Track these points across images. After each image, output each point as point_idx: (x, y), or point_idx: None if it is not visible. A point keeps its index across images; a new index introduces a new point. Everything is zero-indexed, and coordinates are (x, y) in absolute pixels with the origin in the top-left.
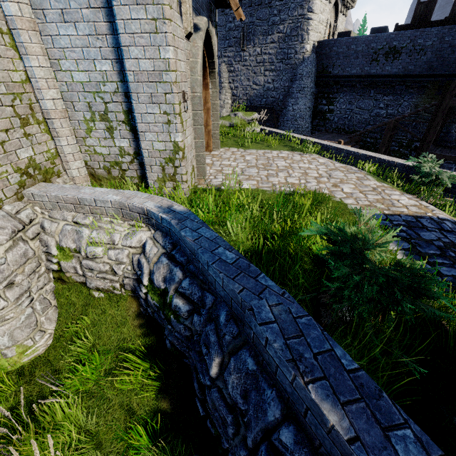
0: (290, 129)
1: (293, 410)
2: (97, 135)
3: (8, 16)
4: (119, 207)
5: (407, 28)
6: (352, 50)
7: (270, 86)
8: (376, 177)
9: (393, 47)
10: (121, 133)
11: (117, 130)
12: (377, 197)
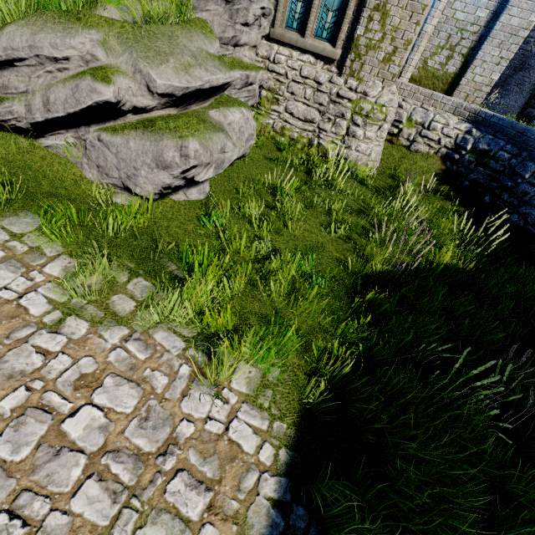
0: None
1: None
2: (436, 59)
3: None
4: (455, 106)
5: None
6: None
7: None
8: None
9: None
10: (454, 62)
11: (453, 60)
12: None
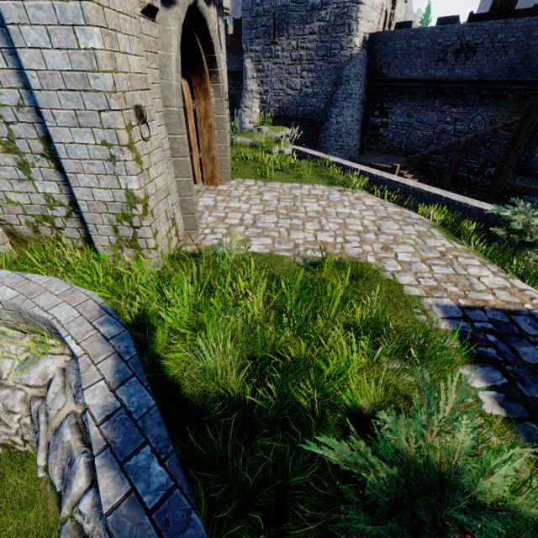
0: (333, 147)
1: None
2: (5, 175)
3: None
4: (15, 310)
5: (484, 18)
6: (413, 46)
7: (308, 91)
8: (444, 232)
9: (466, 43)
10: (43, 172)
11: (36, 168)
12: (447, 271)
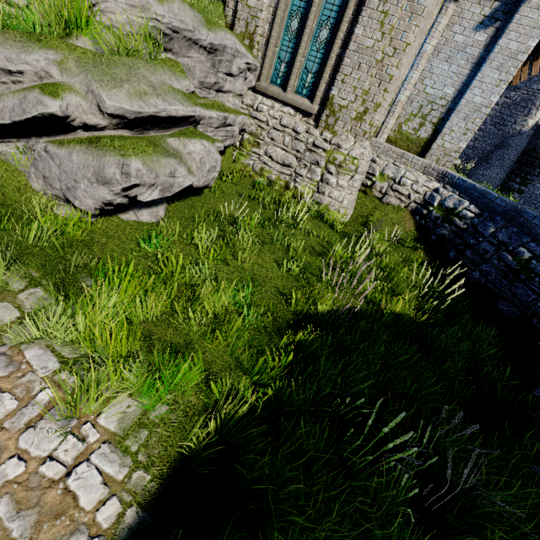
0: None
1: (536, 240)
2: (410, 125)
3: (423, 50)
4: (424, 166)
5: None
6: None
7: (469, 143)
8: None
9: None
10: (426, 129)
11: (425, 127)
12: None
